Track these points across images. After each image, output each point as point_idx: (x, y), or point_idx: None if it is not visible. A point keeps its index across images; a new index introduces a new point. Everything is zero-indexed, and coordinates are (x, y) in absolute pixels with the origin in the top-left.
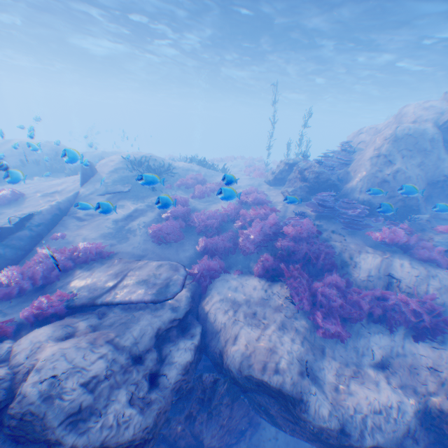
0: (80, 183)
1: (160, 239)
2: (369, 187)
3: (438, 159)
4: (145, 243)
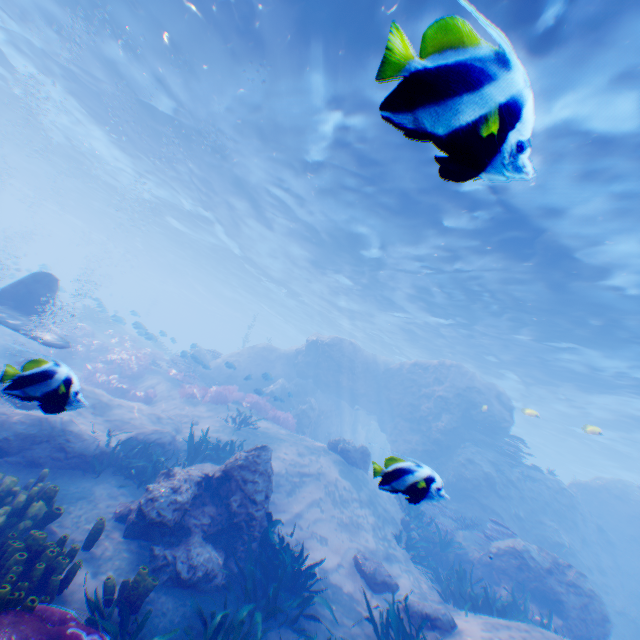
0: None
1: None
2: (217, 365)
3: (274, 367)
4: None
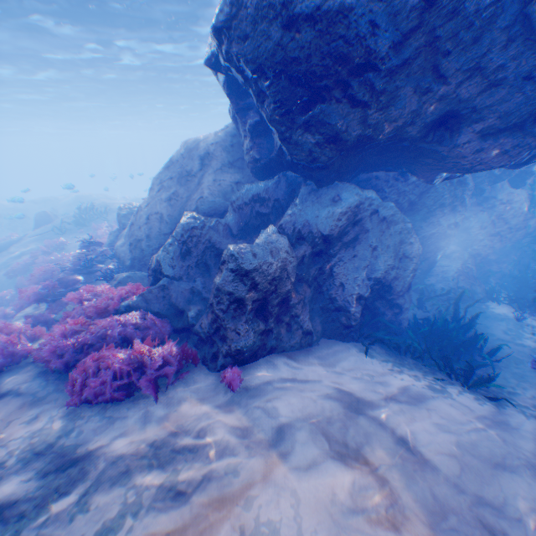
0: (34, 228)
1: (9, 274)
2: (128, 232)
3: (197, 187)
4: (4, 276)
